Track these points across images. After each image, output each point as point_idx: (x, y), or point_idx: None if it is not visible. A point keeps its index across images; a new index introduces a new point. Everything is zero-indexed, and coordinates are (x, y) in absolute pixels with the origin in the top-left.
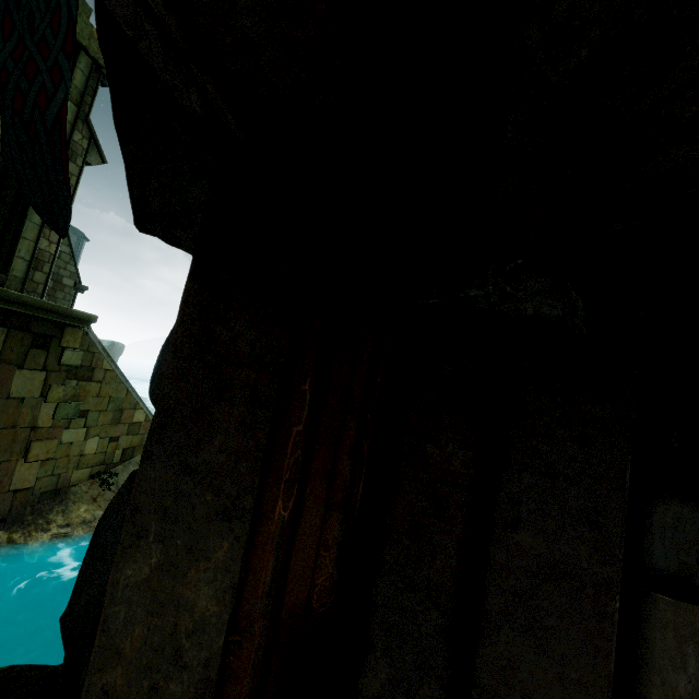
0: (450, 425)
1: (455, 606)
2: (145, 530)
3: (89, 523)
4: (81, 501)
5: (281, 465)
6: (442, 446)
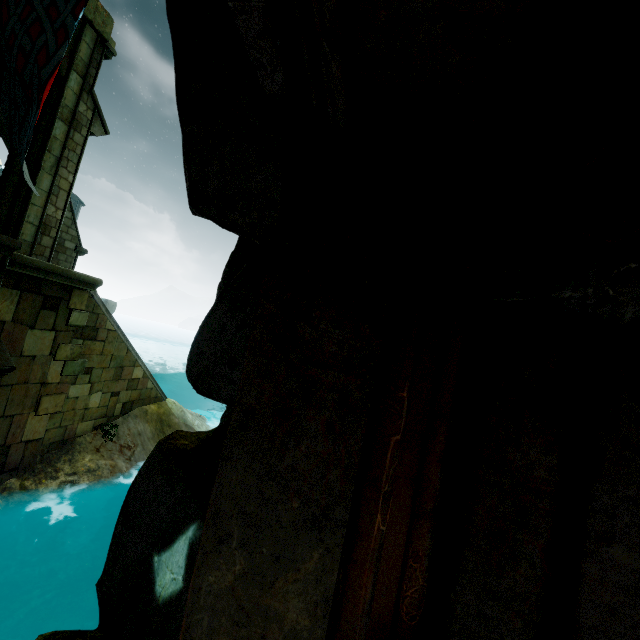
0: (533, 429)
1: (541, 617)
2: (227, 535)
3: (93, 472)
4: (86, 451)
5: (379, 477)
6: (525, 450)
